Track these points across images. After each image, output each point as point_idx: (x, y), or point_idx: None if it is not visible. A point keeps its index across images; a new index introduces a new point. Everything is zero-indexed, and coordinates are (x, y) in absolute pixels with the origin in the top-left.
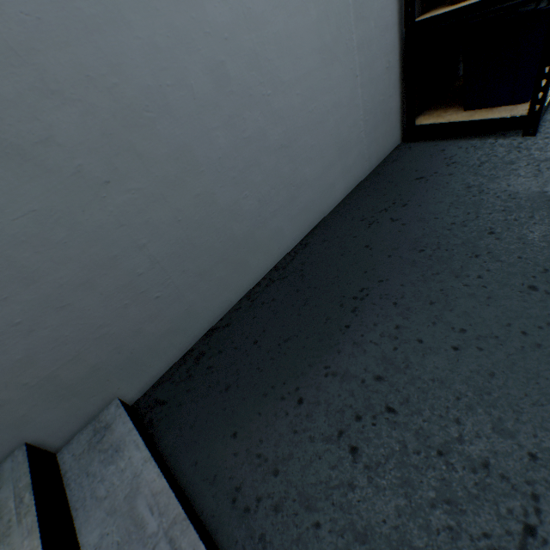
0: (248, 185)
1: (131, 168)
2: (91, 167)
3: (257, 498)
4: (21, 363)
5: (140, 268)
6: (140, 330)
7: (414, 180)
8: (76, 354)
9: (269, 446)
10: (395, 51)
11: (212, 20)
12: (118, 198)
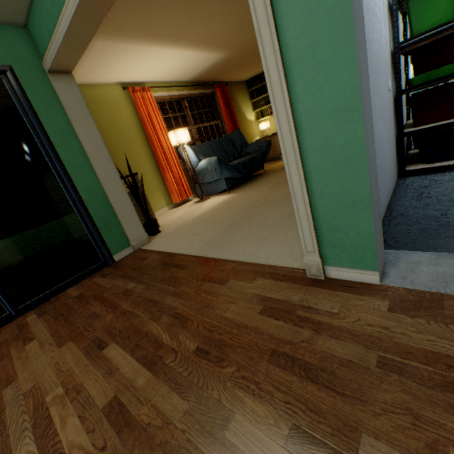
0: (380, 178)
1: None
2: None
3: None
4: None
5: None
6: None
7: (423, 187)
8: None
9: None
10: (394, 142)
11: (378, 127)
12: None
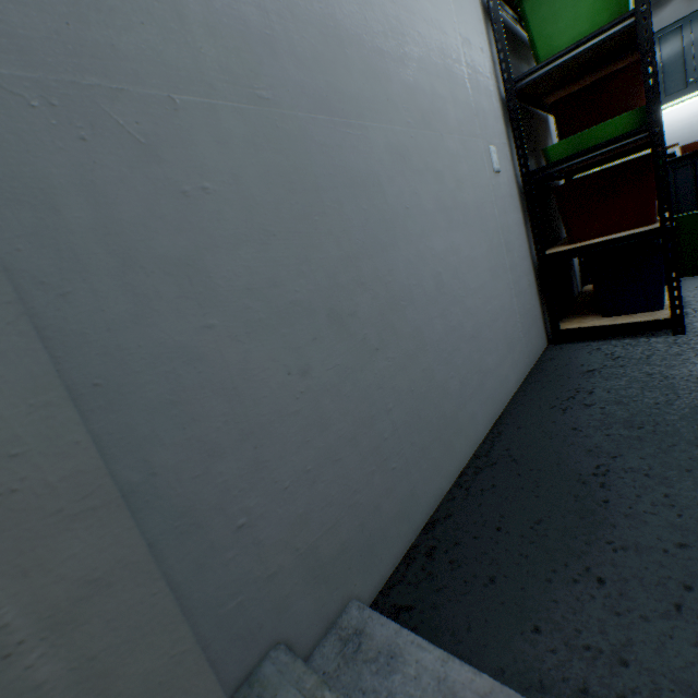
0: (453, 366)
1: (390, 340)
2: (370, 336)
3: (619, 697)
4: (299, 520)
5: (385, 432)
6: (378, 505)
7: (586, 372)
8: (334, 521)
9: (593, 634)
10: (531, 273)
11: (435, 247)
12: (380, 363)
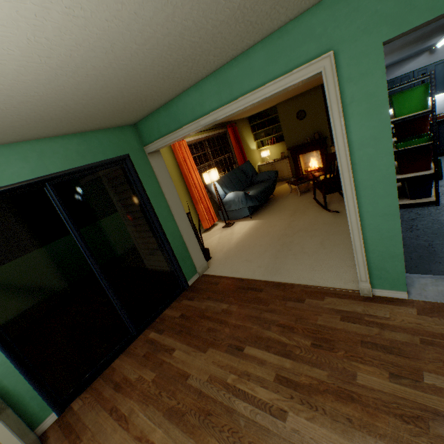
0: None
1: None
2: None
3: None
4: None
5: None
6: None
7: (411, 220)
8: None
9: (441, 269)
10: None
11: None
12: None
